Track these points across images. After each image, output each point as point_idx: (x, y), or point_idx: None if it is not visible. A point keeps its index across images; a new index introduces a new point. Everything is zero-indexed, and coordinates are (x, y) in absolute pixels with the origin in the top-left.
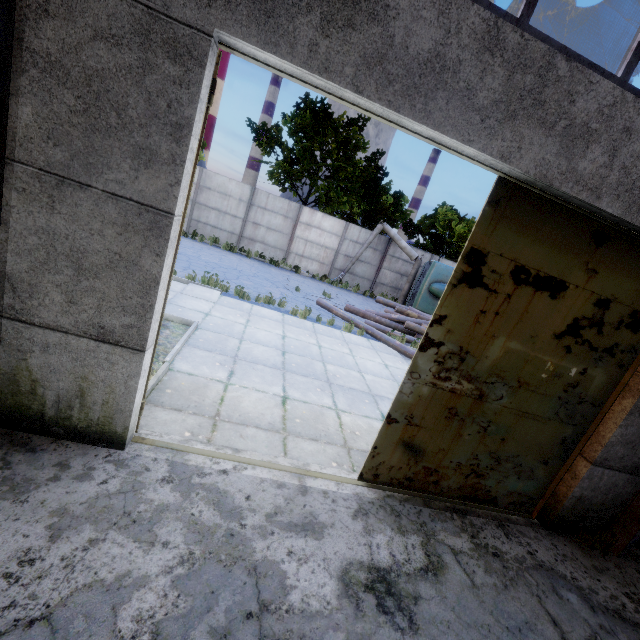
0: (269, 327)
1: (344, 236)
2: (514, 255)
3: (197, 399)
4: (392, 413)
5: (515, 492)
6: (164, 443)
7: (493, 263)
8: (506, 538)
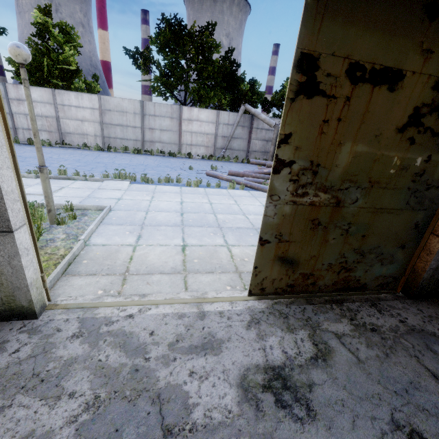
0: (170, 198)
1: (218, 122)
2: (346, 51)
3: (109, 263)
4: (263, 236)
5: (380, 276)
6: (75, 304)
7: (326, 66)
8: (379, 314)
